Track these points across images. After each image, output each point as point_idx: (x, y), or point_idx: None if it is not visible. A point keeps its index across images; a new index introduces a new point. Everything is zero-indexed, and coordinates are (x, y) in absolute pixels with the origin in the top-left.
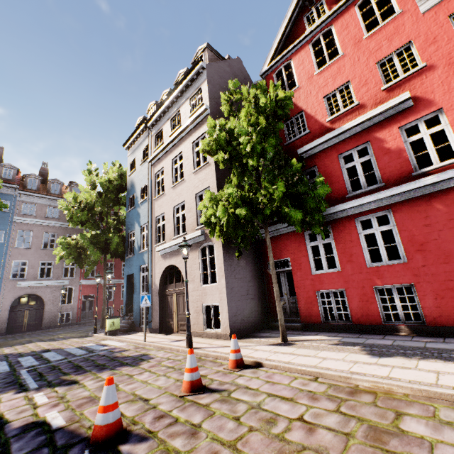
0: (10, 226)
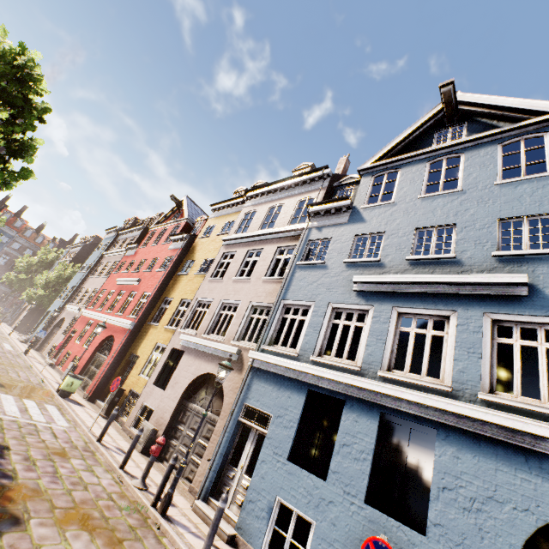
0: (1, 250)
